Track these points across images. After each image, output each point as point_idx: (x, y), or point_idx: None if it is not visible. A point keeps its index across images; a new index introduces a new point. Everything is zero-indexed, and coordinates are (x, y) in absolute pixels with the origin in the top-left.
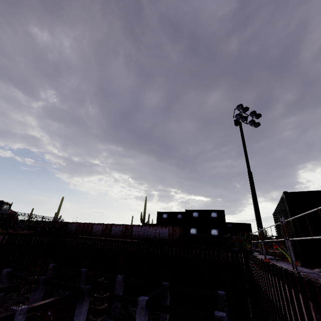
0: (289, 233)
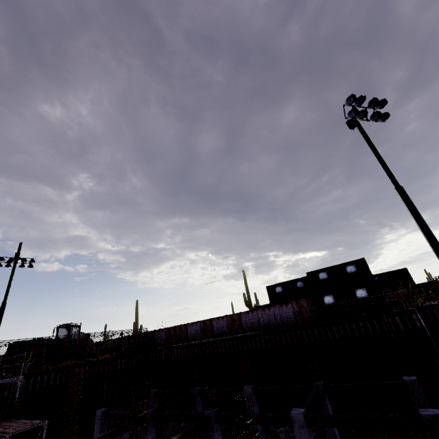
0: None
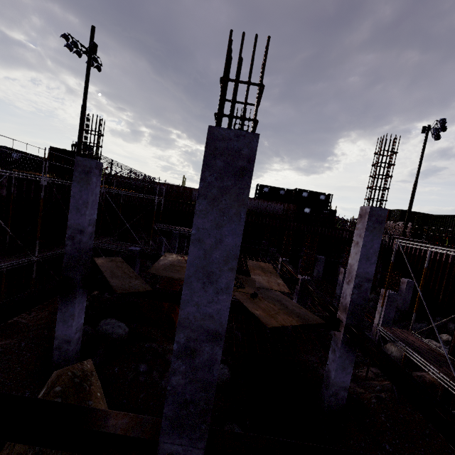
0: (449, 232)
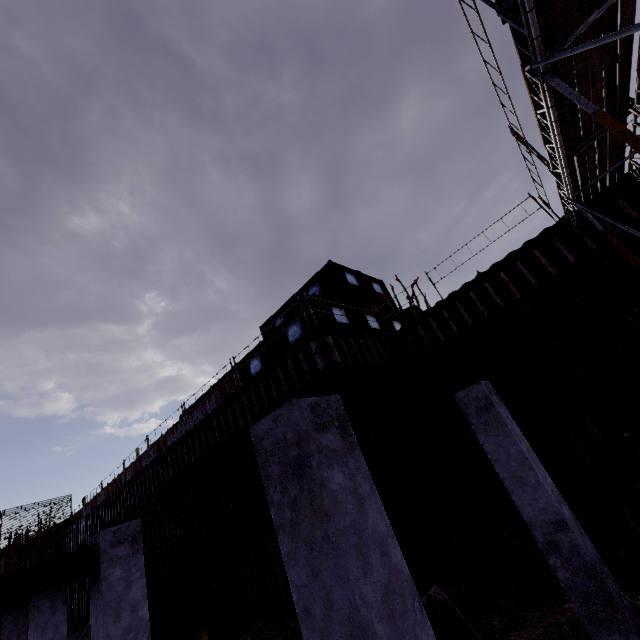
0: None
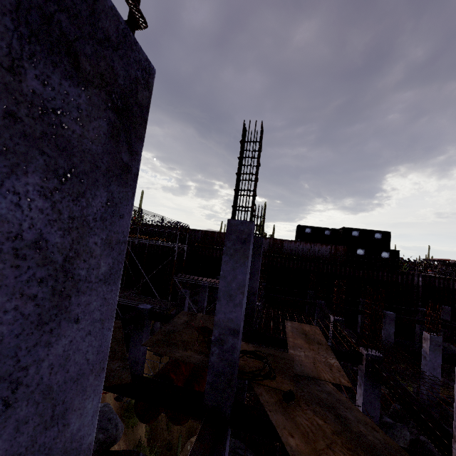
0: None
